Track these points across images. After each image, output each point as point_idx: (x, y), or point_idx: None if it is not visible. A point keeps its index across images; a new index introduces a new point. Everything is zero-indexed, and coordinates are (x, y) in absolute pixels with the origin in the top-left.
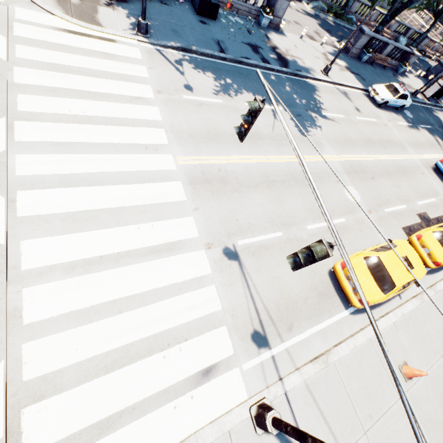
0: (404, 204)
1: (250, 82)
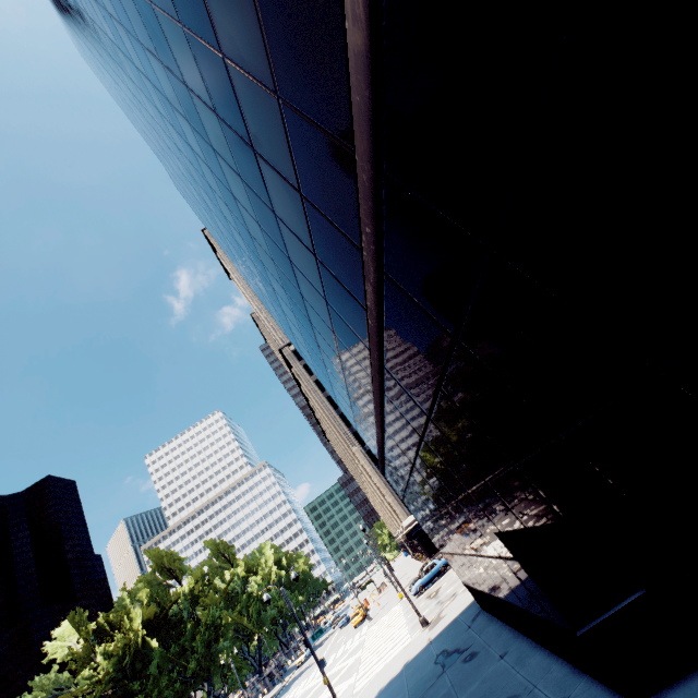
0: (349, 627)
1: (285, 690)
